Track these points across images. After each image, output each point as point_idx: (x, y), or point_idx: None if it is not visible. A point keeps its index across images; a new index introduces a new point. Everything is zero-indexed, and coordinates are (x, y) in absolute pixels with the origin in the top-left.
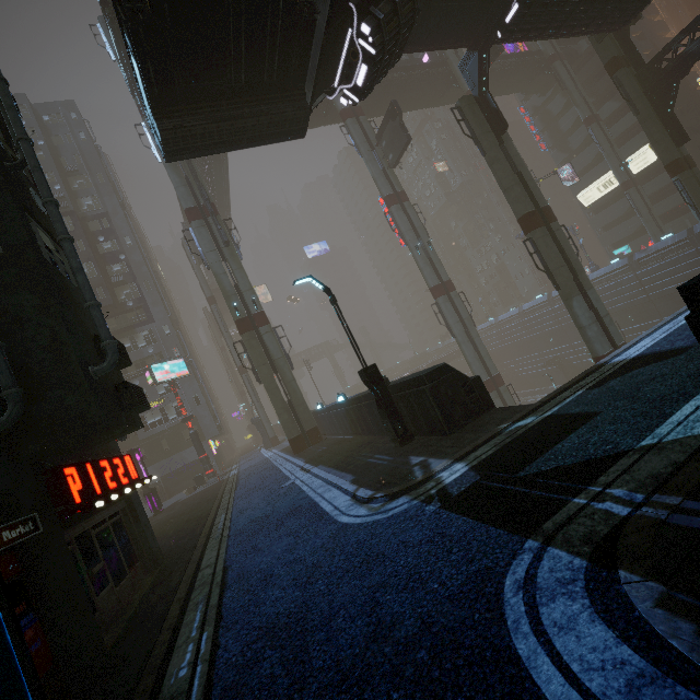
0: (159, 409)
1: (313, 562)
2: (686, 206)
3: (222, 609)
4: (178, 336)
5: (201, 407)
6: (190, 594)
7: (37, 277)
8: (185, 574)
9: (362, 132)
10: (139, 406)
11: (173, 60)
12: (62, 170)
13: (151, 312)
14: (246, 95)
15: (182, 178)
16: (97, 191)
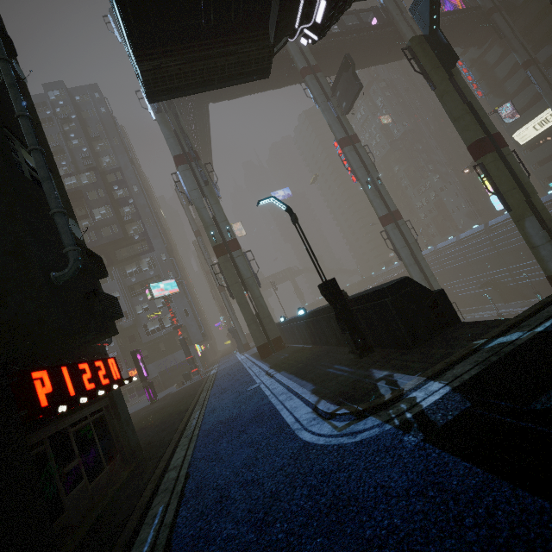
0: (157, 319)
1: (271, 490)
2: None
3: (173, 534)
4: (173, 262)
5: (189, 318)
6: (152, 500)
7: (5, 185)
8: (154, 473)
9: (319, 86)
10: (108, 313)
11: (148, 0)
12: (89, 136)
13: (152, 243)
14: (216, 36)
15: (171, 132)
16: (113, 151)
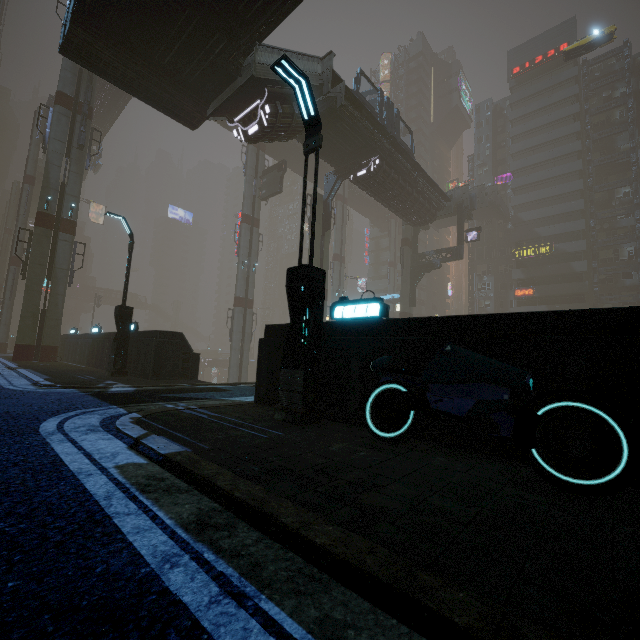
0: None
1: None
2: None
3: None
4: None
5: None
6: None
7: None
8: None
9: (256, 161)
10: None
11: (115, 6)
12: None
13: None
14: (163, 72)
15: (76, 67)
16: None
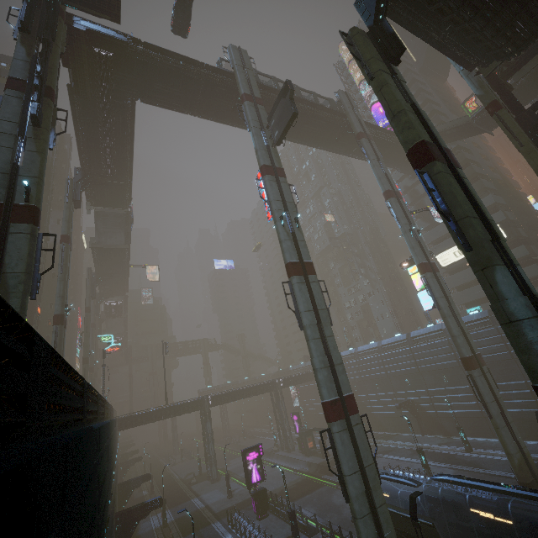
0: None
1: None
2: (533, 281)
3: None
4: None
5: None
6: None
7: None
8: None
9: (256, 114)
10: None
11: None
12: None
13: None
14: None
15: (28, 56)
16: None
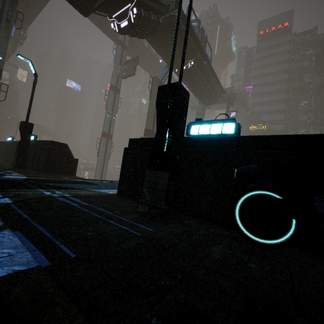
0: None
1: None
2: None
3: None
4: None
5: None
6: None
7: None
8: None
9: (121, 55)
10: None
11: None
12: None
13: None
14: None
15: None
16: None
